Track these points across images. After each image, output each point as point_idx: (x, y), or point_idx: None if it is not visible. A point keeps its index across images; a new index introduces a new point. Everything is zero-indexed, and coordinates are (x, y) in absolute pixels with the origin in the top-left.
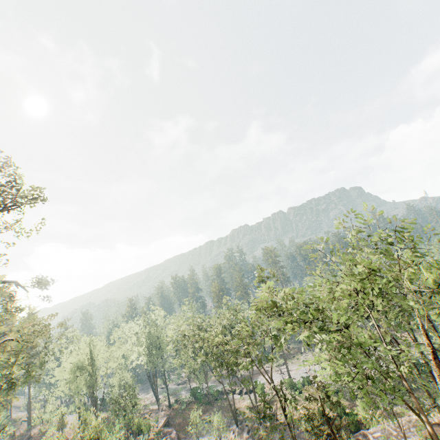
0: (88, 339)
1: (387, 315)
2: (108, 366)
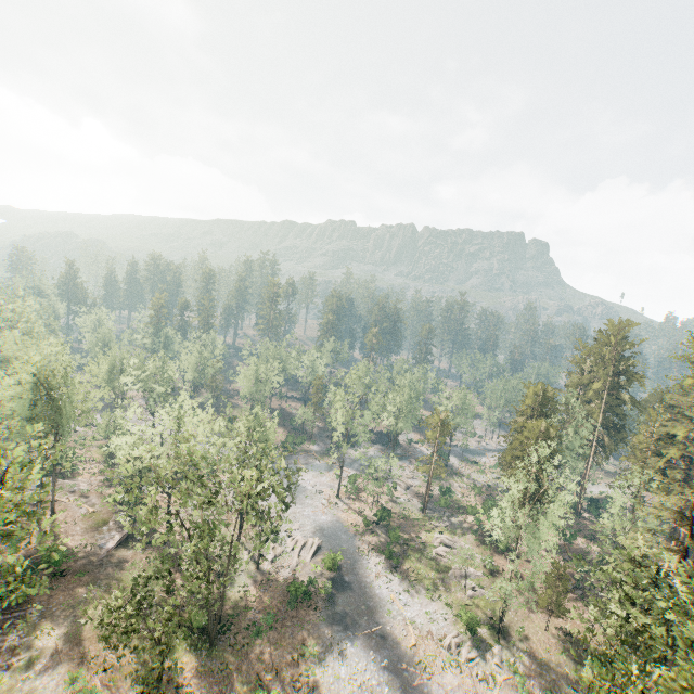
0: None
1: None
2: None
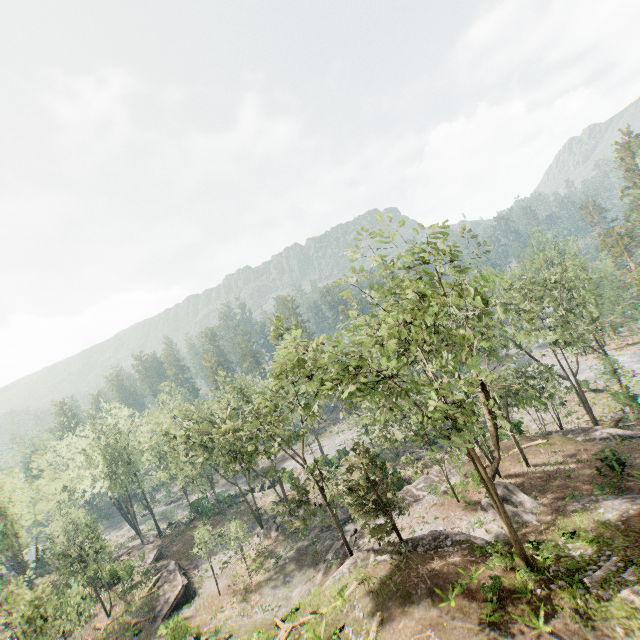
0: None
1: (439, 353)
2: (37, 510)
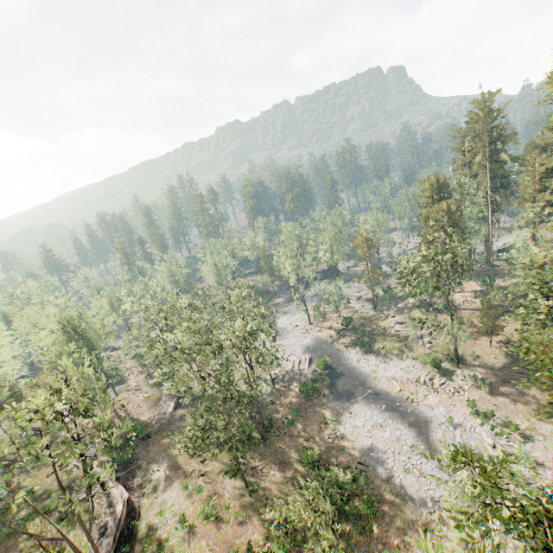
0: None
1: None
2: None
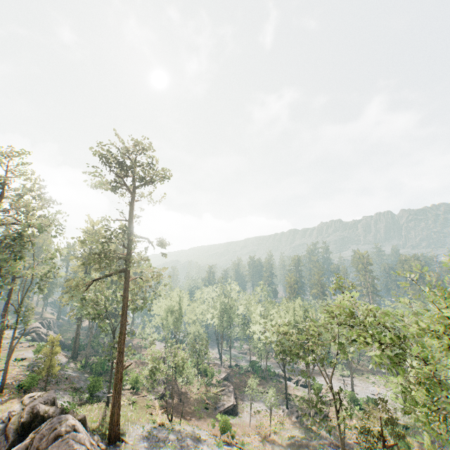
0: (179, 291)
1: None
2: (190, 316)
